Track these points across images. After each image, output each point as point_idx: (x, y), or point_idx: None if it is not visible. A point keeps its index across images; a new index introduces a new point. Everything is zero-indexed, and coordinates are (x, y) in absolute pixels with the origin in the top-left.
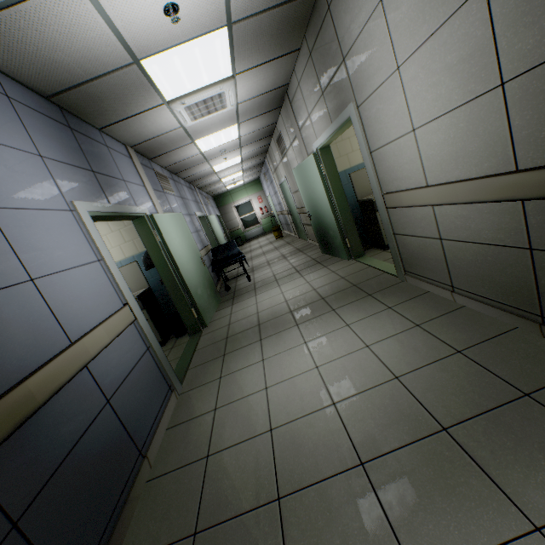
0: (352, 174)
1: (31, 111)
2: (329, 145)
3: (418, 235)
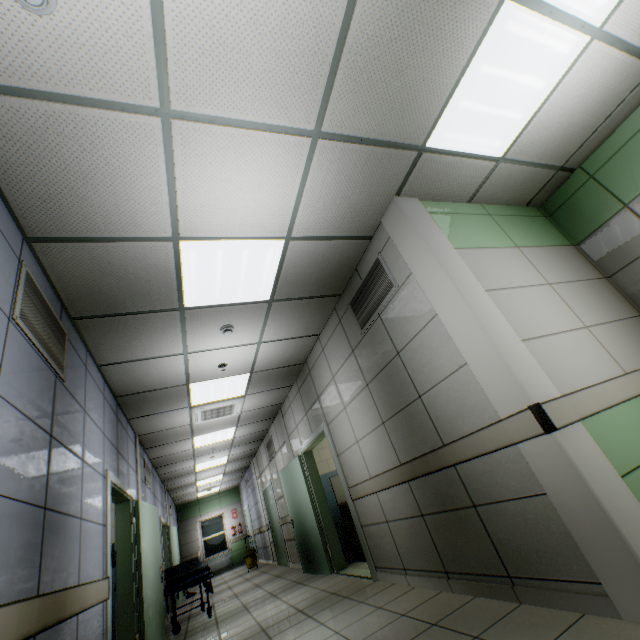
0: (332, 477)
1: (108, 405)
2: (313, 450)
3: (375, 521)
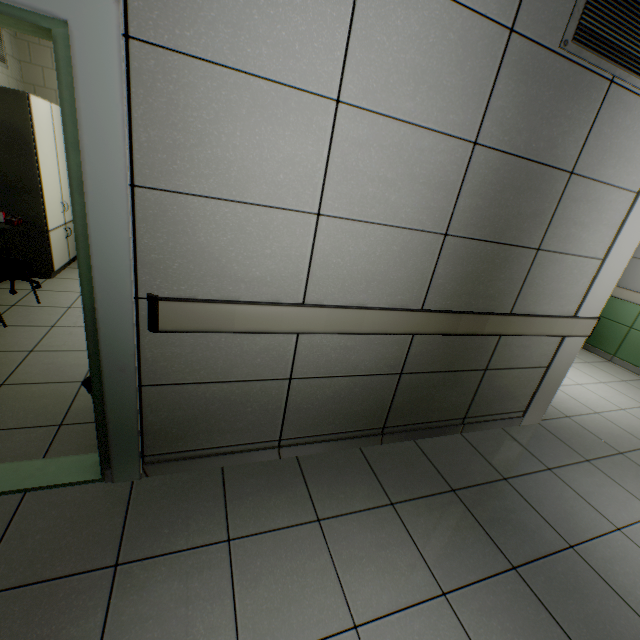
0: None
1: None
2: None
3: (237, 378)
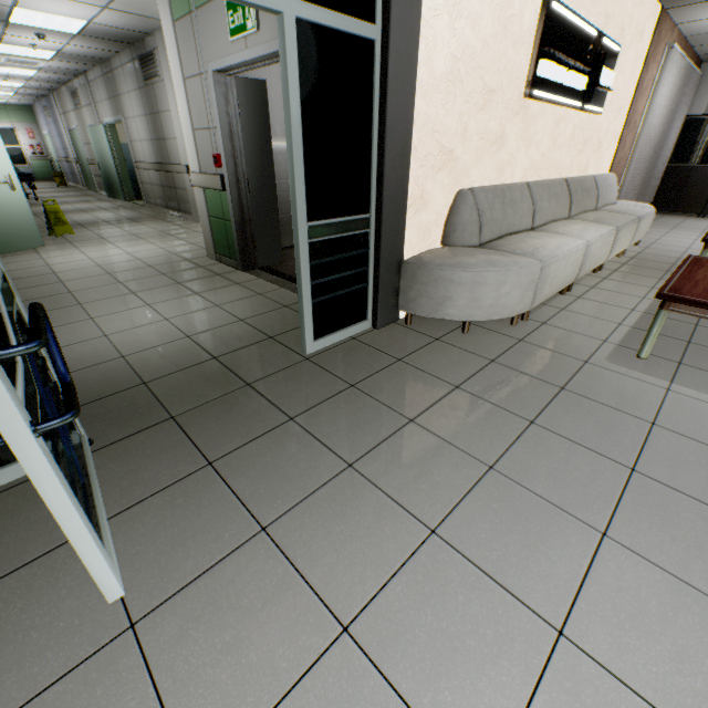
0: None
1: None
2: (117, 124)
3: (147, 183)
